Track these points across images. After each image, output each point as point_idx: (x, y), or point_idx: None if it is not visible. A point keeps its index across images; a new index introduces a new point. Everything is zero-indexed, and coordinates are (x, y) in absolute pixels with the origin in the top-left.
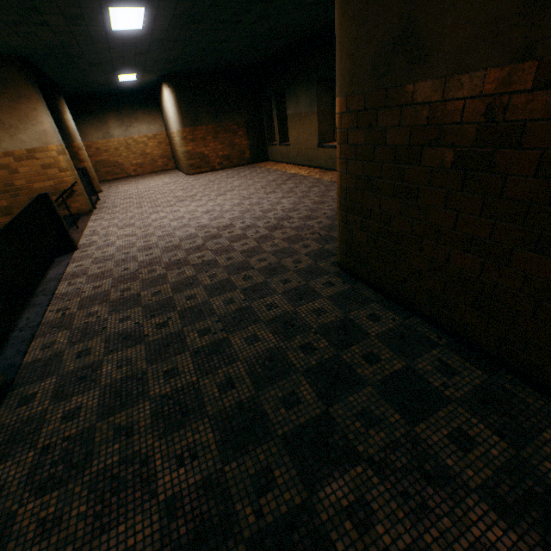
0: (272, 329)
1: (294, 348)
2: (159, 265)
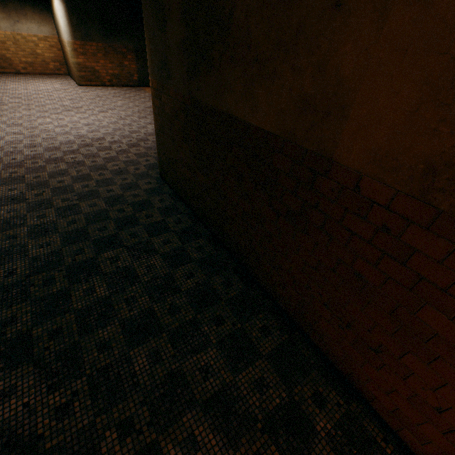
0: (106, 201)
1: (114, 210)
2: (41, 160)
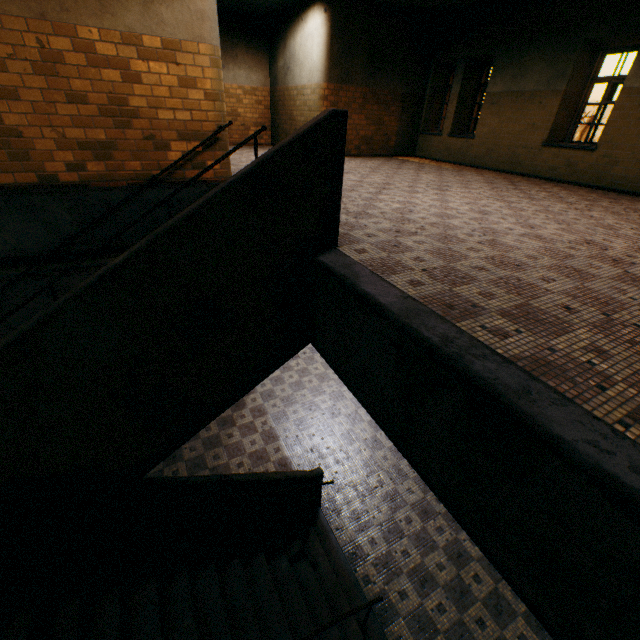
0: None
1: None
2: (636, 309)
